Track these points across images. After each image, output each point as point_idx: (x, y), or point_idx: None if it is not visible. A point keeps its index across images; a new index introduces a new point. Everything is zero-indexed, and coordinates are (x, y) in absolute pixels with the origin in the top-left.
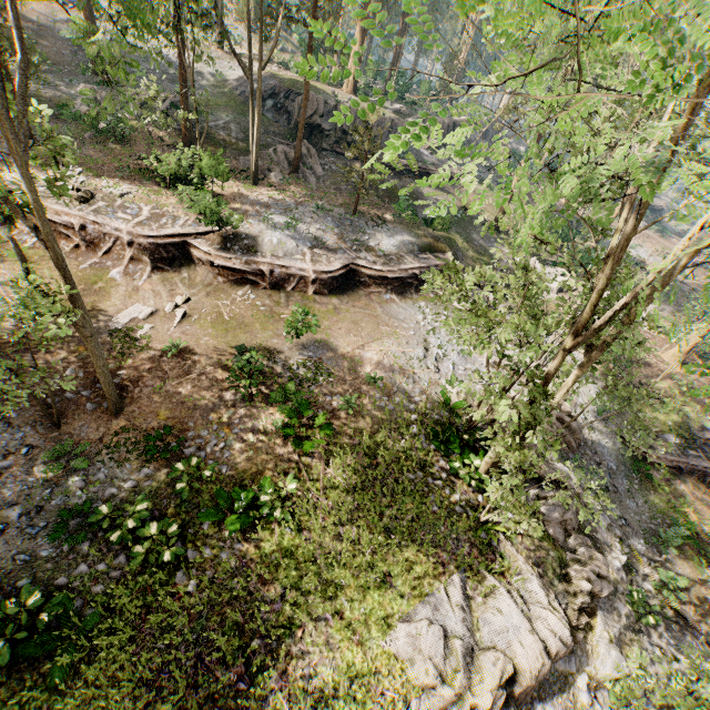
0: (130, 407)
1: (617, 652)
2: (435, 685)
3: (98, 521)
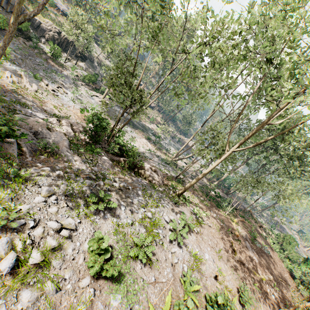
0: None
1: (84, 65)
2: (49, 22)
3: None
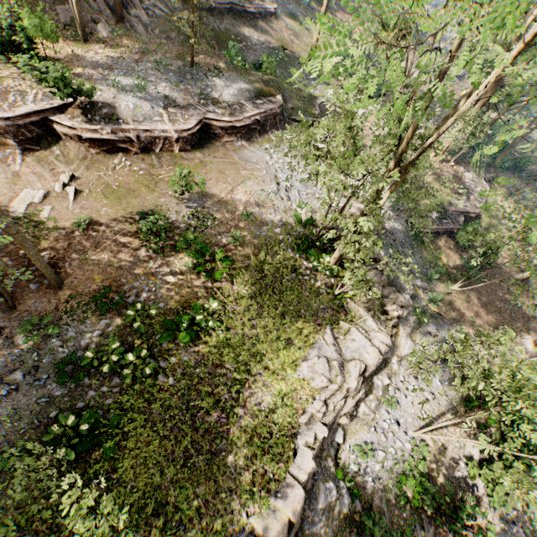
0: (68, 279)
1: (410, 341)
2: (327, 386)
3: (88, 363)
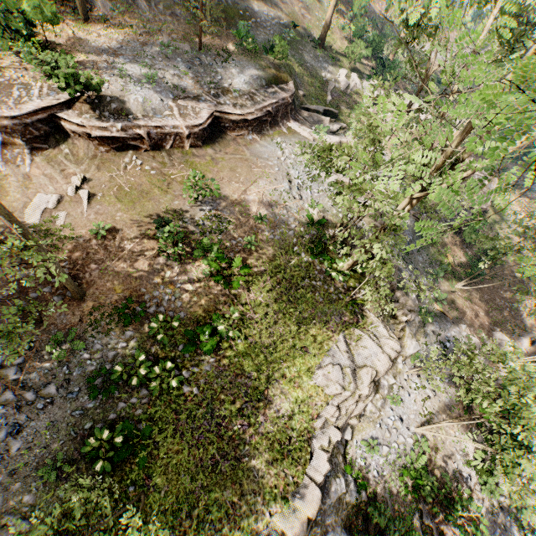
0: (89, 290)
1: (415, 342)
2: (341, 393)
3: (117, 377)
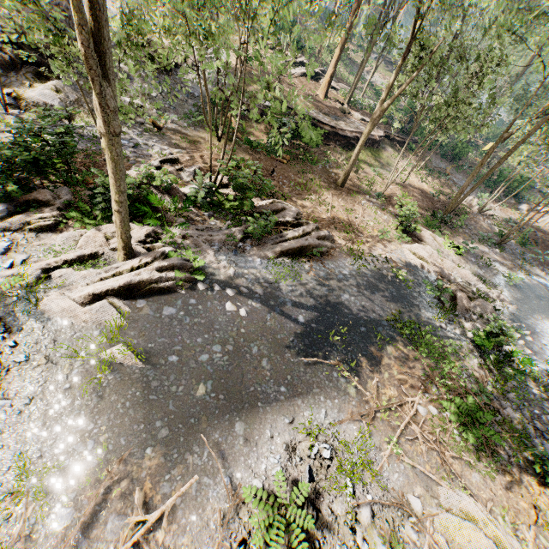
0: None
1: (53, 94)
2: None
3: None
